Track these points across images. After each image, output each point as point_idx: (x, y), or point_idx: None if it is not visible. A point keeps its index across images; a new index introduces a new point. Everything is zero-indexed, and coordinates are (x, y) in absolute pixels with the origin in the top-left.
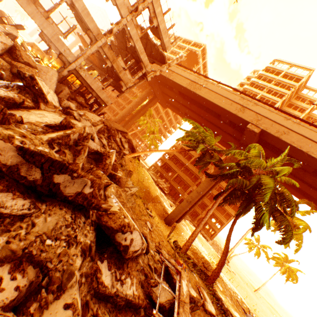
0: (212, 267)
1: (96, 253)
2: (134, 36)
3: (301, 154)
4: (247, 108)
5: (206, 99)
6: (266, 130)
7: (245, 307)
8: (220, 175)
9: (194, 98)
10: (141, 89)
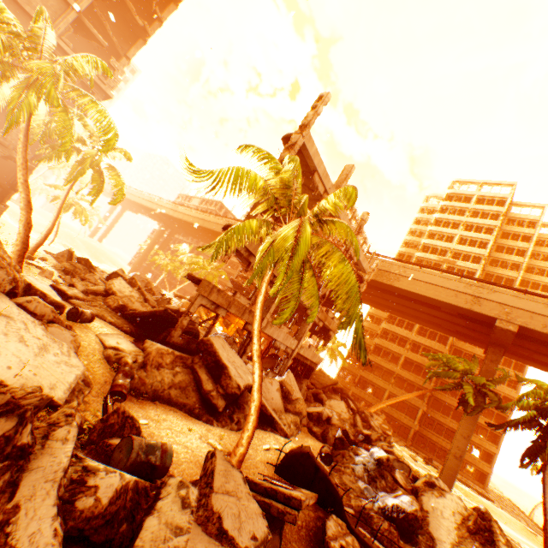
0: None
1: None
2: None
3: None
4: (483, 298)
5: (413, 293)
6: (526, 326)
7: None
8: (512, 423)
9: (390, 289)
10: None
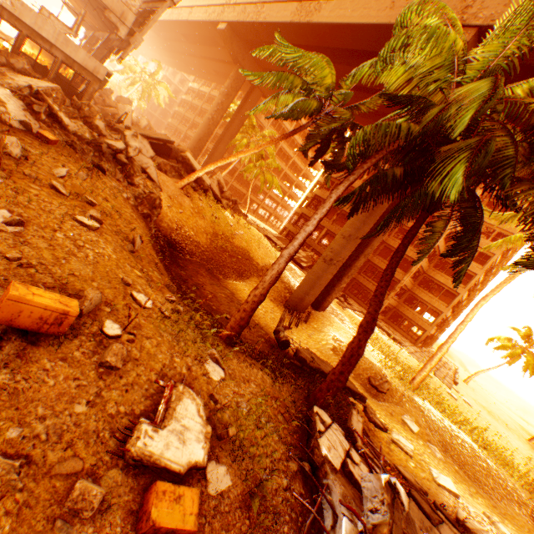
0: (394, 387)
1: None
2: None
3: None
4: None
5: (335, 26)
6: (491, 23)
7: (485, 468)
8: (358, 154)
9: (314, 41)
10: (240, 93)
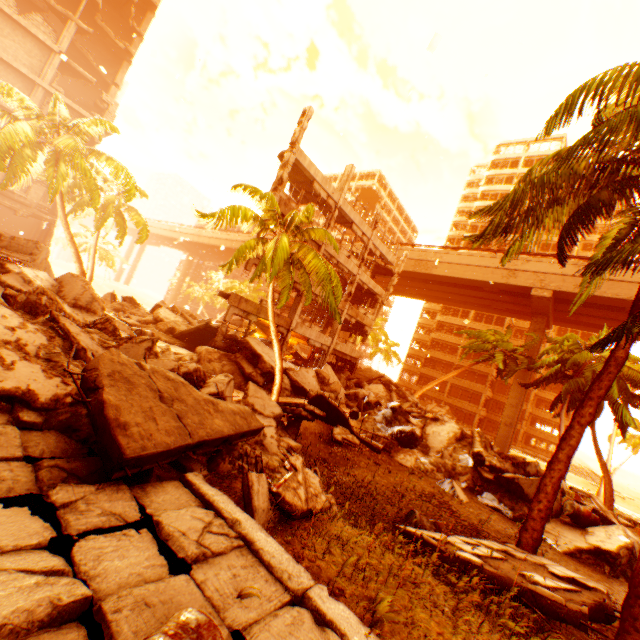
0: None
1: None
2: (366, 280)
3: (623, 302)
4: (517, 270)
5: (452, 277)
6: (559, 290)
7: None
8: (541, 379)
9: (430, 278)
10: None
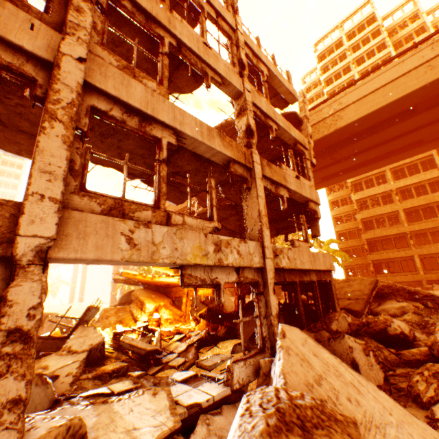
0: None
1: None
2: (268, 111)
3: None
4: None
5: (370, 114)
6: None
7: None
8: None
9: (338, 138)
10: None
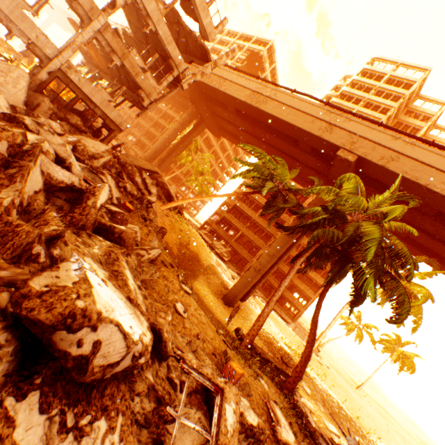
0: (295, 362)
1: (10, 380)
2: (154, 14)
3: (418, 189)
4: (337, 126)
5: (275, 117)
6: (365, 157)
7: (345, 415)
8: (300, 226)
9: (258, 117)
10: (182, 113)
